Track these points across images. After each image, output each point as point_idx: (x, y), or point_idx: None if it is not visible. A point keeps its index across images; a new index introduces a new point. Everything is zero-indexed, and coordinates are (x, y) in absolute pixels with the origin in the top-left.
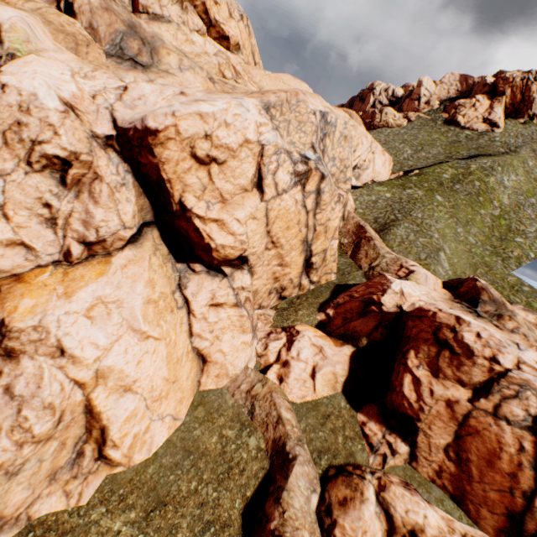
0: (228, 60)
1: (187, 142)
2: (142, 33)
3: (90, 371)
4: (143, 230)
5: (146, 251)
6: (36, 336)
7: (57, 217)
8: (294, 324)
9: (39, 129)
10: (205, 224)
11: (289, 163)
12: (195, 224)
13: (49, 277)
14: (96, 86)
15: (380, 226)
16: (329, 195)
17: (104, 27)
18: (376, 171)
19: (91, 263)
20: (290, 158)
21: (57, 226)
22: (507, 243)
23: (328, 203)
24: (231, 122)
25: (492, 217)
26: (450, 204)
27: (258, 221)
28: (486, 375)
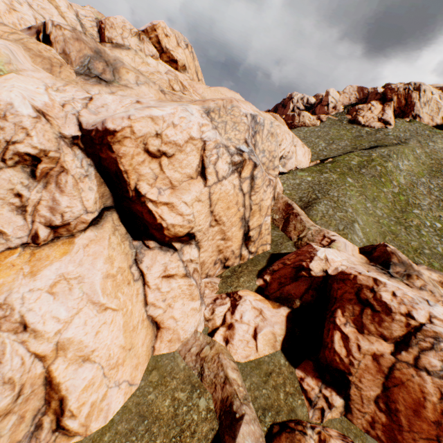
0: (176, 77)
1: (141, 139)
2: (106, 57)
3: (50, 344)
4: (103, 213)
5: (106, 231)
6: (1, 313)
7: (27, 205)
8: (237, 289)
9: (13, 132)
10: (157, 207)
11: (227, 155)
12: (148, 207)
13: (17, 258)
14: (66, 97)
15: (304, 204)
16: (261, 180)
17: (75, 52)
18: (298, 160)
19: (56, 244)
20: (228, 151)
21: (26, 213)
22: (407, 214)
23: (261, 186)
24: (177, 123)
25: (393, 194)
26: (359, 184)
27: (203, 203)
28: (404, 329)
